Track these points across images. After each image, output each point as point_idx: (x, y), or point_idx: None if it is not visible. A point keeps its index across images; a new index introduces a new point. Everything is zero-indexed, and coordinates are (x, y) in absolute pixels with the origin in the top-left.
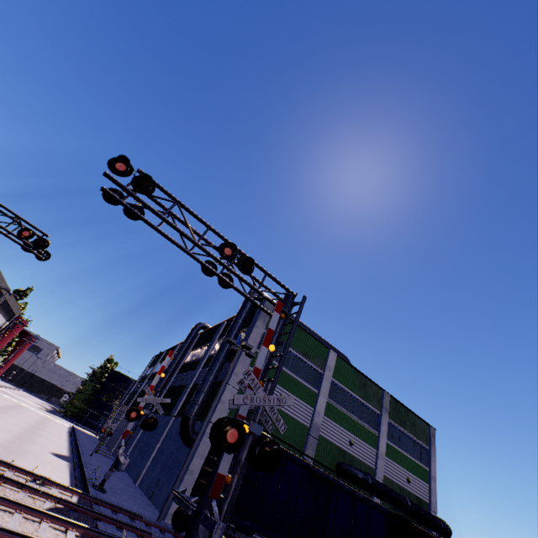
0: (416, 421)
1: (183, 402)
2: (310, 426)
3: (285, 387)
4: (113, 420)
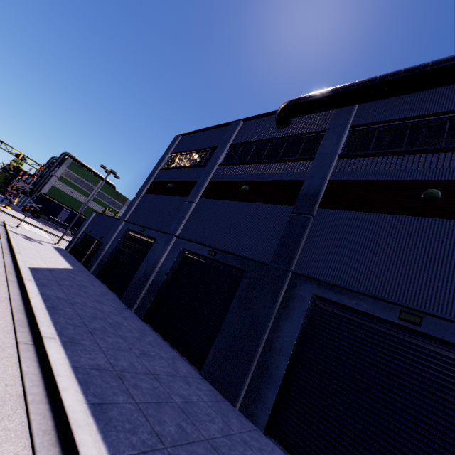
0: None
1: None
2: (84, 203)
3: (75, 189)
4: None
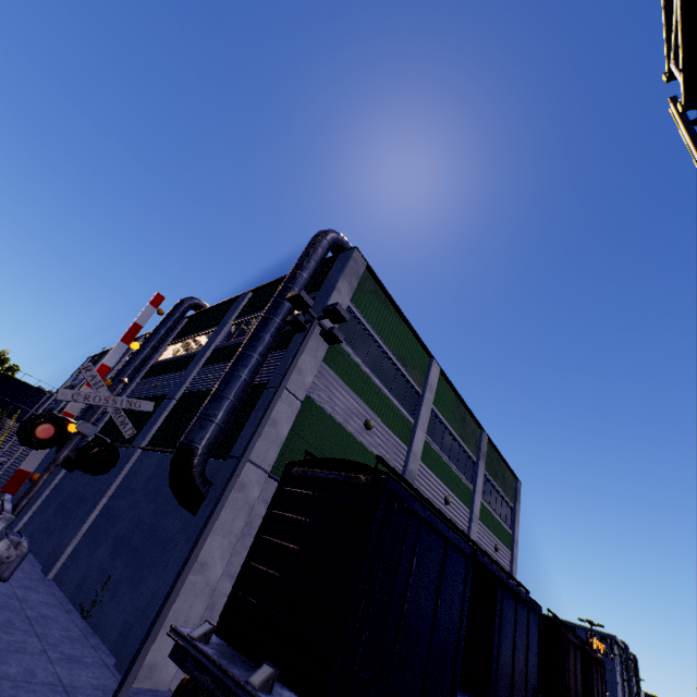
0: (506, 473)
1: (162, 423)
2: (403, 475)
3: (373, 408)
4: (5, 453)
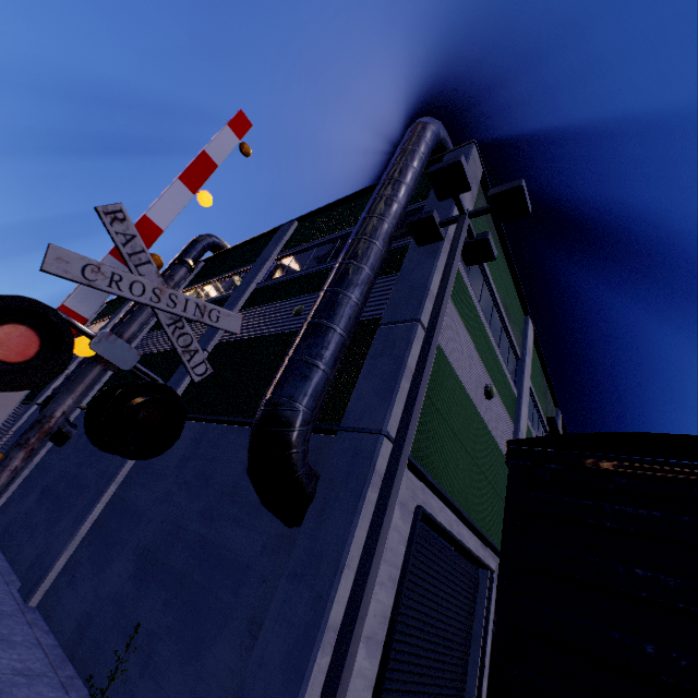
0: None
1: (190, 382)
2: None
3: (488, 370)
4: None
